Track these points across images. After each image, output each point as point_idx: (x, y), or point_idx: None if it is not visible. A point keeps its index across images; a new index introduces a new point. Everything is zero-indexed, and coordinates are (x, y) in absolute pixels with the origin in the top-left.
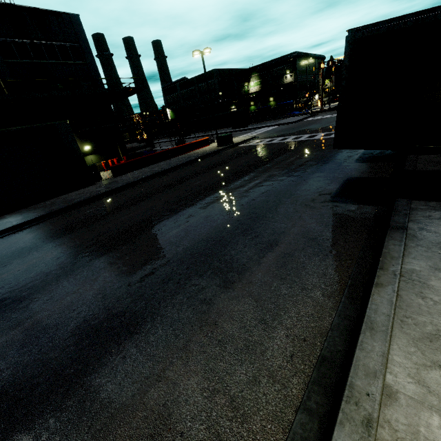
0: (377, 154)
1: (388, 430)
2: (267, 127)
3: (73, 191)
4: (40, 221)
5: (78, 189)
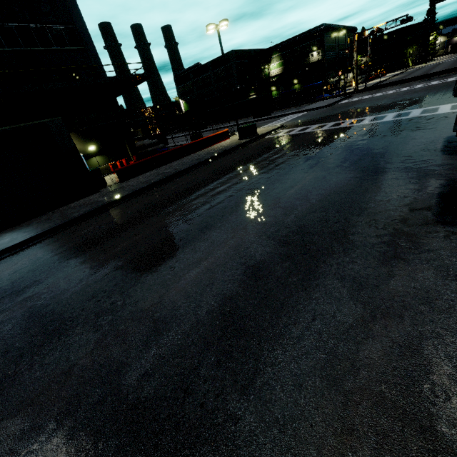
0: None
1: None
2: (293, 113)
3: (74, 201)
4: (28, 245)
5: (80, 198)
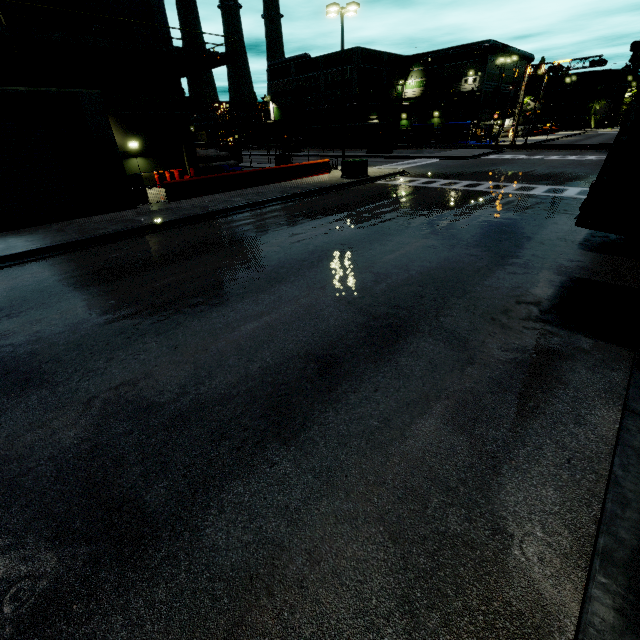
0: (618, 239)
1: None
2: (422, 158)
3: (99, 213)
4: (32, 258)
5: (109, 211)
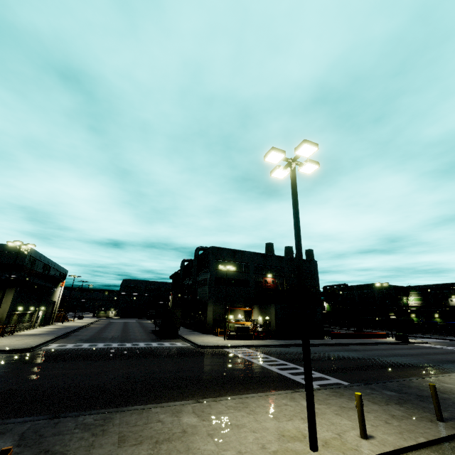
0: None
1: None
2: (436, 338)
3: (314, 339)
4: (321, 345)
5: (316, 339)
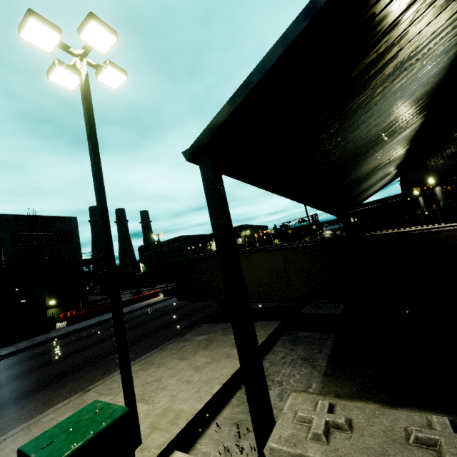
0: None
1: (112, 379)
2: None
3: (27, 339)
4: None
5: (33, 337)
